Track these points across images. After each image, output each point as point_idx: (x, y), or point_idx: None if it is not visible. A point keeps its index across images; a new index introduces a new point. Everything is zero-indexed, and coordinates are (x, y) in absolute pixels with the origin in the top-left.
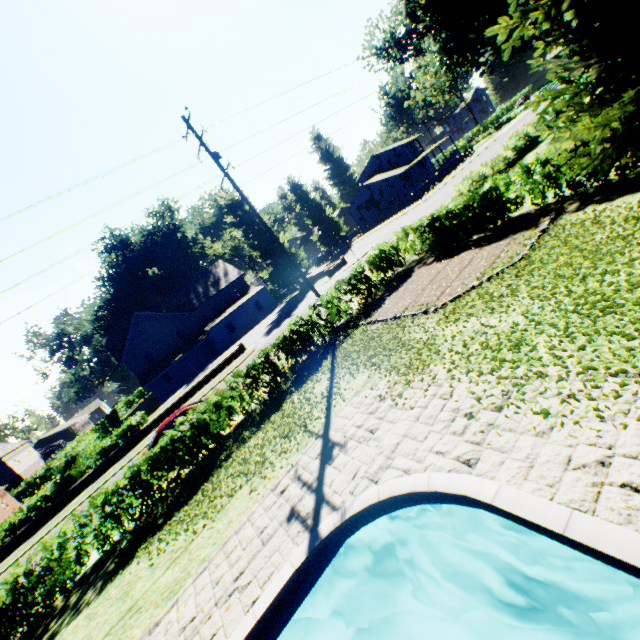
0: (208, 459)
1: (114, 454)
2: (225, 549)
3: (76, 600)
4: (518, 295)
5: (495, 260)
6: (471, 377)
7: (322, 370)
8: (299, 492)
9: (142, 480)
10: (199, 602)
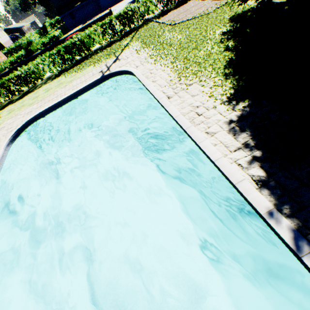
0: (84, 57)
1: (49, 47)
2: (84, 76)
3: (45, 82)
4: (189, 29)
5: (205, 11)
6: (155, 50)
7: (130, 37)
8: (105, 68)
9: (61, 54)
10: (77, 83)
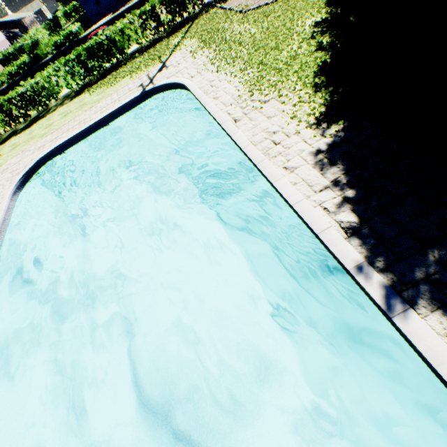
0: (117, 64)
1: (64, 50)
2: (117, 93)
3: (61, 103)
4: (269, 19)
5: None
6: (218, 52)
7: (183, 32)
8: (146, 80)
9: (83, 61)
10: (107, 103)
